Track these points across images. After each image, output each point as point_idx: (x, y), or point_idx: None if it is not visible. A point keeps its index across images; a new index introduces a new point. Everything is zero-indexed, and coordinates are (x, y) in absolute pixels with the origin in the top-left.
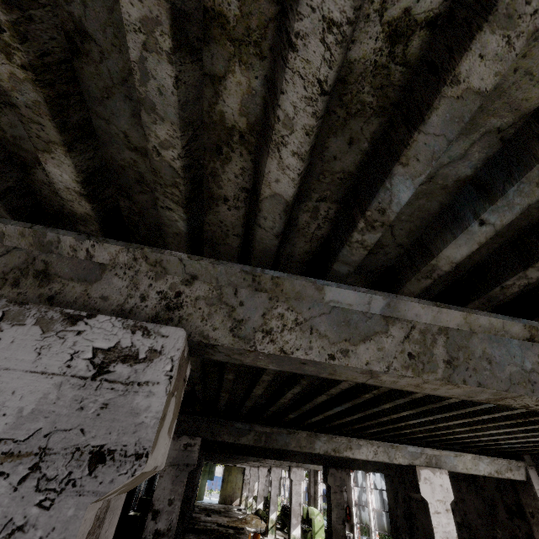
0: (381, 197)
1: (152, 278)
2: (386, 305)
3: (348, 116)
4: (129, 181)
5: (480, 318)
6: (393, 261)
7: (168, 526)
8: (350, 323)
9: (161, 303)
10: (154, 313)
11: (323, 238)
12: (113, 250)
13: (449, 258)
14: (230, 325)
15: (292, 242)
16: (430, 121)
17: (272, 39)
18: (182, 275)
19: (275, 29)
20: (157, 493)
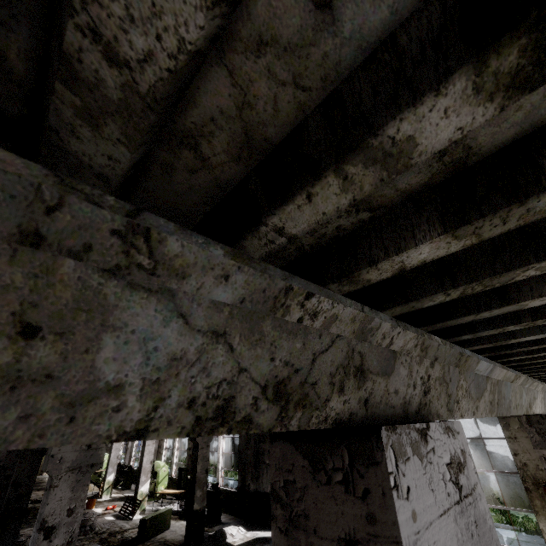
0: None
1: (418, 363)
2: (491, 370)
3: None
4: None
5: (509, 373)
6: None
7: (69, 539)
8: (479, 385)
9: (422, 389)
10: (419, 401)
11: None
12: (408, 337)
13: (521, 340)
14: (447, 401)
15: None
16: None
17: None
18: (431, 358)
19: None
20: (50, 508)
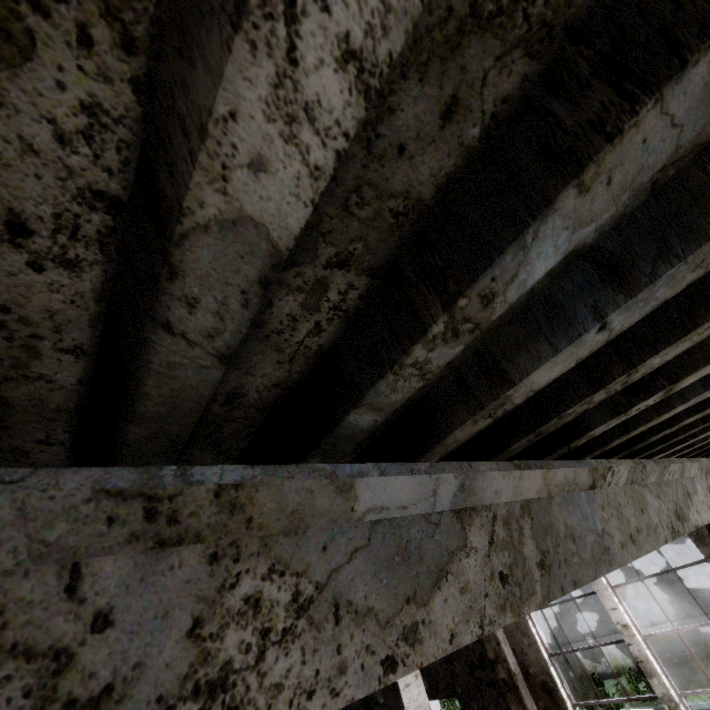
0: (502, 265)
1: None
2: (460, 488)
3: (470, 19)
4: None
5: (557, 473)
6: (428, 389)
7: None
8: (410, 552)
9: None
10: None
11: (321, 354)
12: None
13: (531, 385)
14: None
15: (246, 363)
16: (690, 76)
17: None
18: None
19: None
20: None
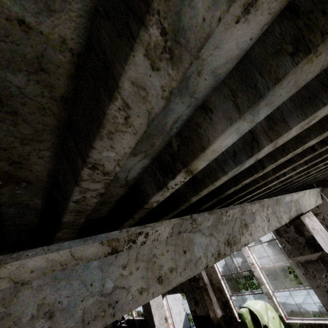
0: None
1: None
2: None
3: None
4: None
5: (28, 262)
6: None
7: None
8: None
9: None
10: None
11: None
12: None
13: None
14: None
15: None
16: None
17: None
18: None
19: None
20: None
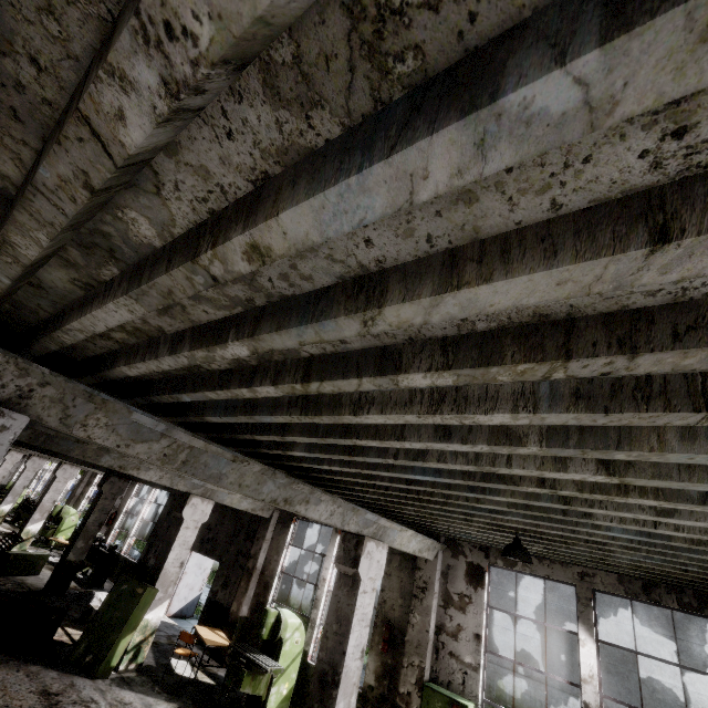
0: (177, 395)
1: (16, 376)
2: (167, 429)
3: None
4: (24, 307)
5: (213, 447)
6: (193, 401)
7: None
8: (140, 432)
9: (16, 393)
10: (9, 397)
11: (154, 379)
12: None
13: (210, 419)
14: (61, 416)
15: None
16: (197, 394)
17: (145, 340)
18: (40, 380)
19: (147, 340)
20: None
